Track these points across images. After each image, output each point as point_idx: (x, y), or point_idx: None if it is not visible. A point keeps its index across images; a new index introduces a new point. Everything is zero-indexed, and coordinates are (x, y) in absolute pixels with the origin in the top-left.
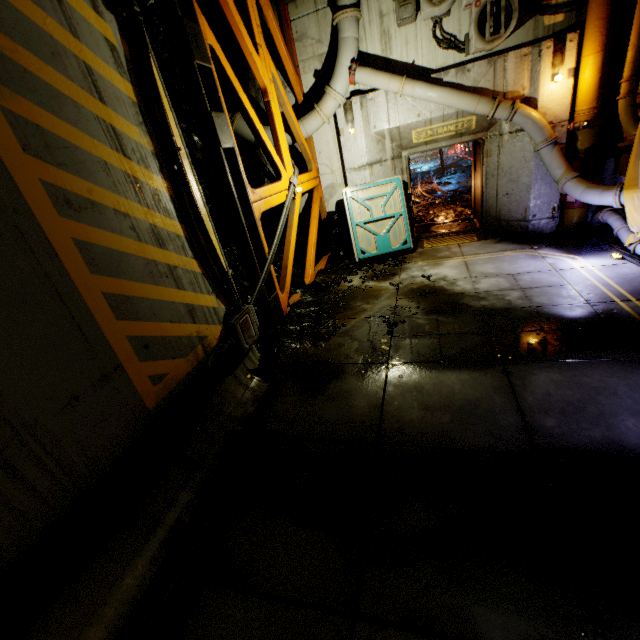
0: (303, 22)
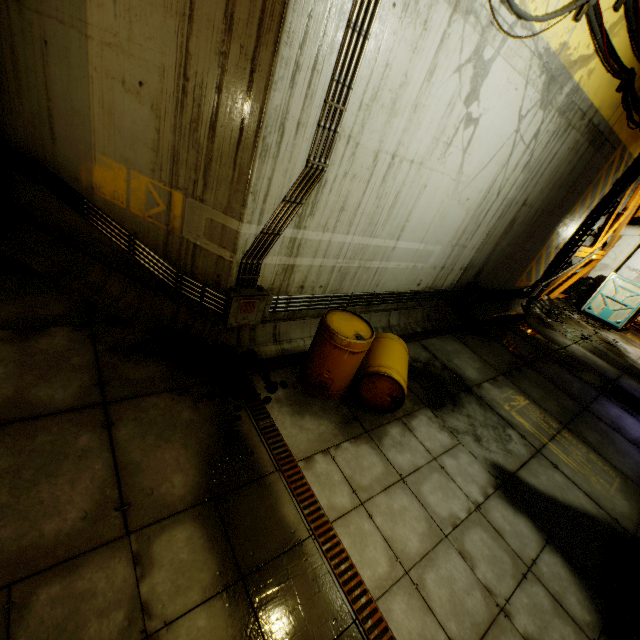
0: None
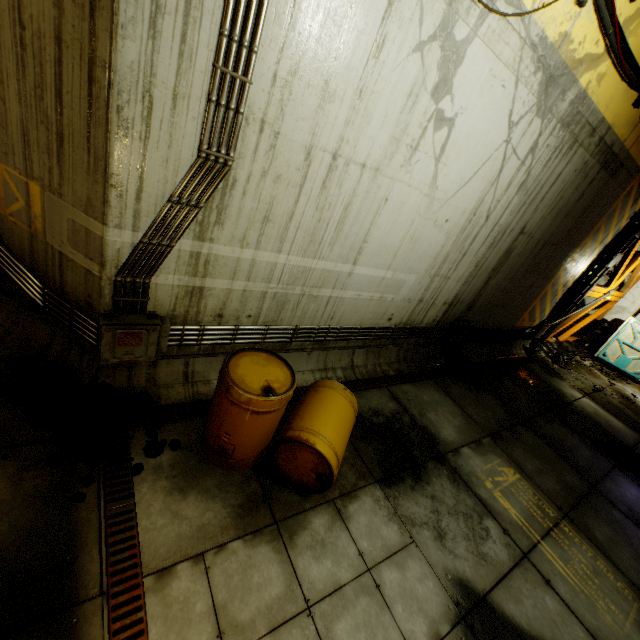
0: None
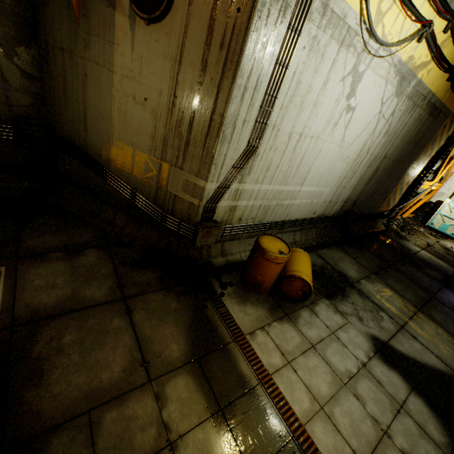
0: None
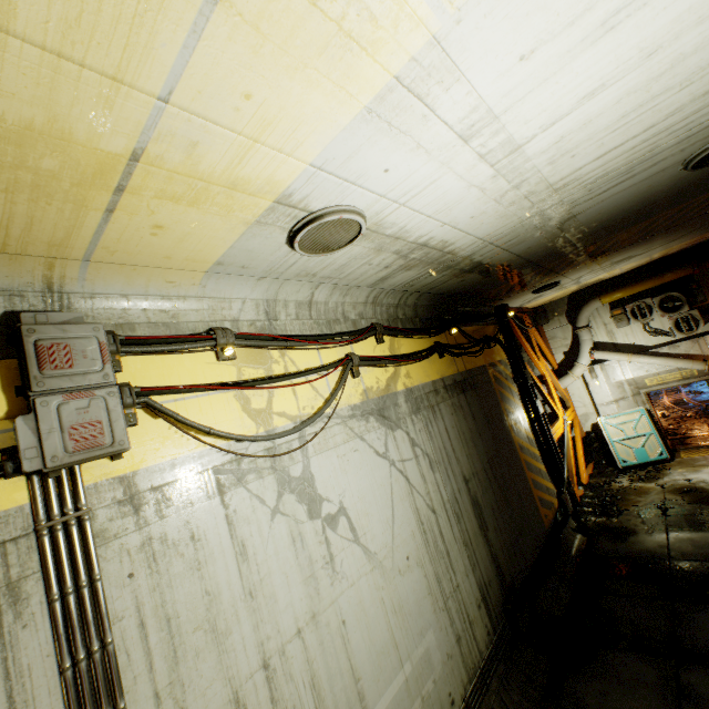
0: (553, 331)
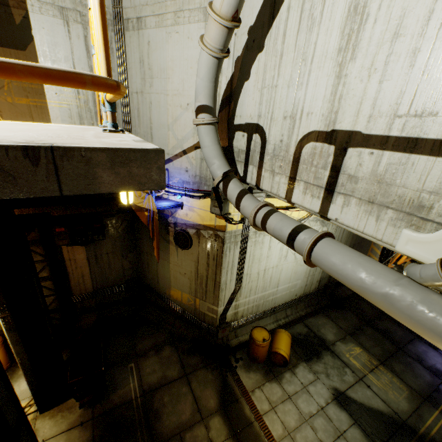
0: None
